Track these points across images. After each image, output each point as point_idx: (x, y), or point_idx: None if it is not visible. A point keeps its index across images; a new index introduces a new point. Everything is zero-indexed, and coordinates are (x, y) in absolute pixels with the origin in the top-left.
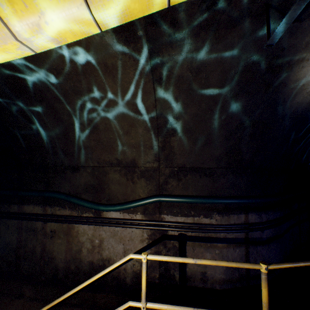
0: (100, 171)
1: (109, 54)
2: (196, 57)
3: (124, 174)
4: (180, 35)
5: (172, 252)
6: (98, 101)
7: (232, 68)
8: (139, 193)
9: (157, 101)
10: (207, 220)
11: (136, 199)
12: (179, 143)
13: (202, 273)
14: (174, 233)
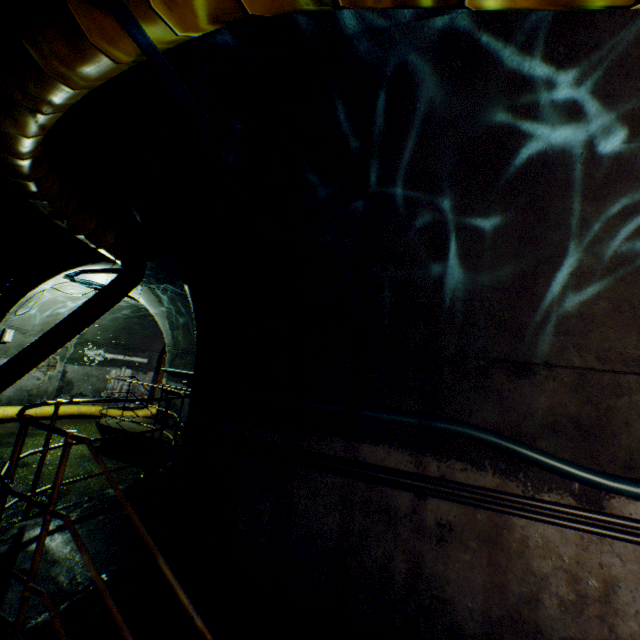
0: (603, 384)
1: None
2: None
3: None
4: None
5: None
6: None
7: None
8: None
9: None
10: None
11: None
12: None
13: None
14: None
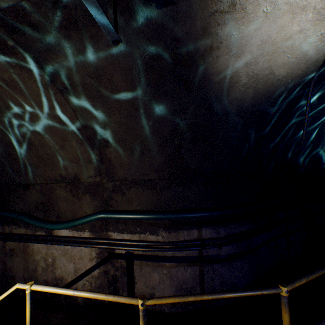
0: (48, 188)
1: (0, 69)
2: (86, 61)
3: (70, 190)
4: (51, 39)
5: (120, 272)
6: (21, 117)
7: (131, 68)
8: (85, 209)
9: (76, 112)
10: (153, 237)
11: (83, 216)
12: (116, 155)
13: (151, 294)
14: (121, 251)
